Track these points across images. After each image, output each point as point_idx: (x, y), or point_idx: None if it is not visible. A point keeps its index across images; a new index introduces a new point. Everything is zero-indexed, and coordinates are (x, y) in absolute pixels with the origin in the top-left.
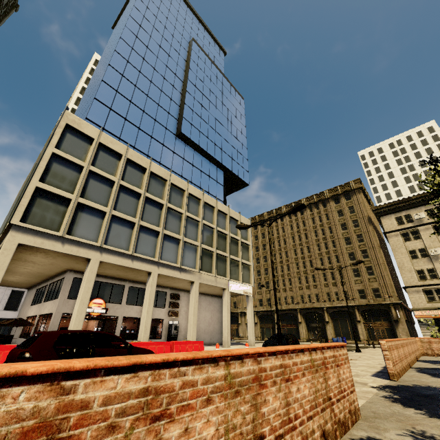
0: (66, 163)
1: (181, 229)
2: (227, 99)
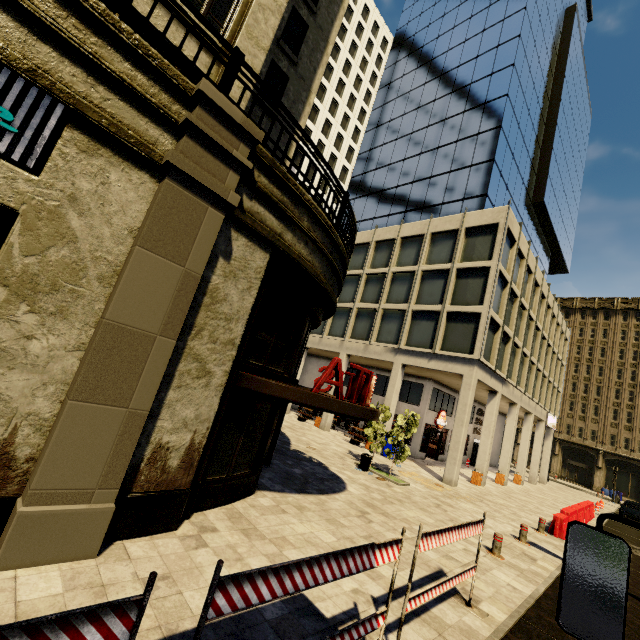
0: (498, 279)
1: (535, 351)
2: (580, 123)
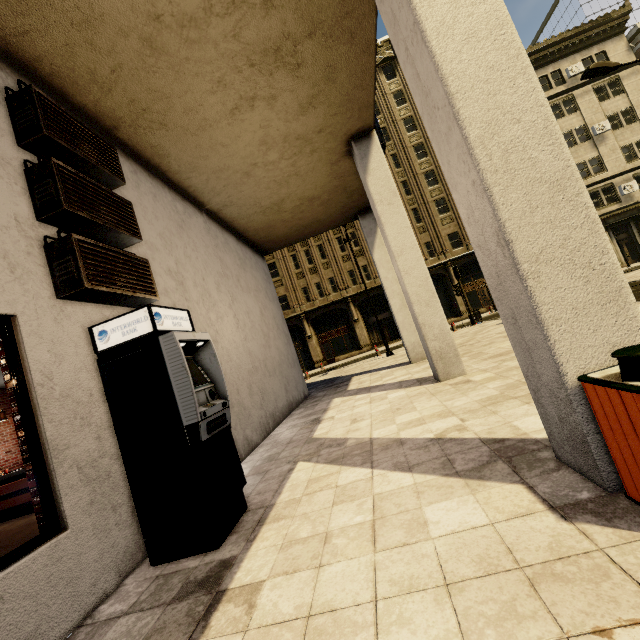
0: None
1: None
2: None
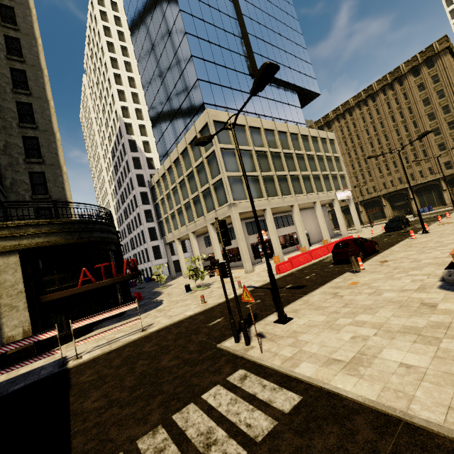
0: (226, 152)
1: (296, 167)
2: None
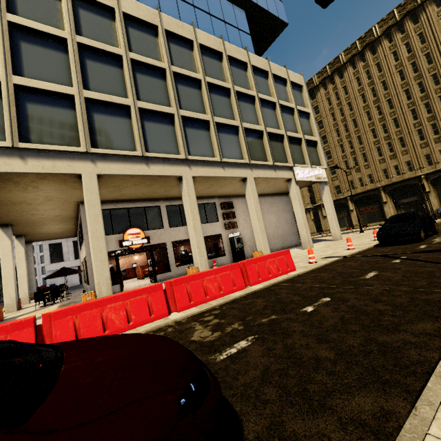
0: None
1: (205, 106)
2: None
